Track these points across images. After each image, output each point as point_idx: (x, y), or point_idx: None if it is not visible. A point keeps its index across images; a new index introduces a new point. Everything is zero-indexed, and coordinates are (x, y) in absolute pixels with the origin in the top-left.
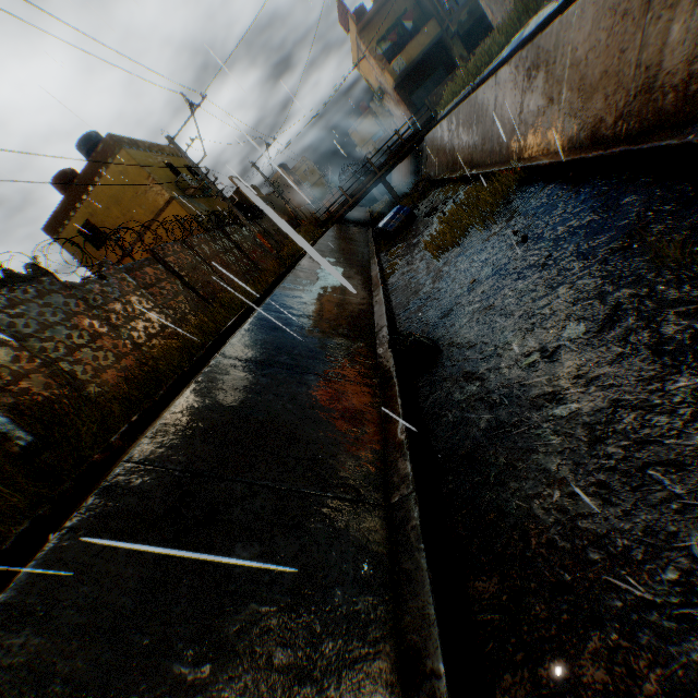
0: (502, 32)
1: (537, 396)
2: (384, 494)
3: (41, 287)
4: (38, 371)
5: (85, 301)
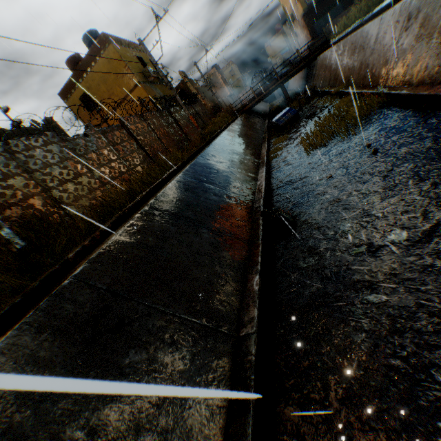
0: None
1: (357, 280)
2: (236, 327)
3: (46, 138)
4: (39, 194)
5: (73, 151)
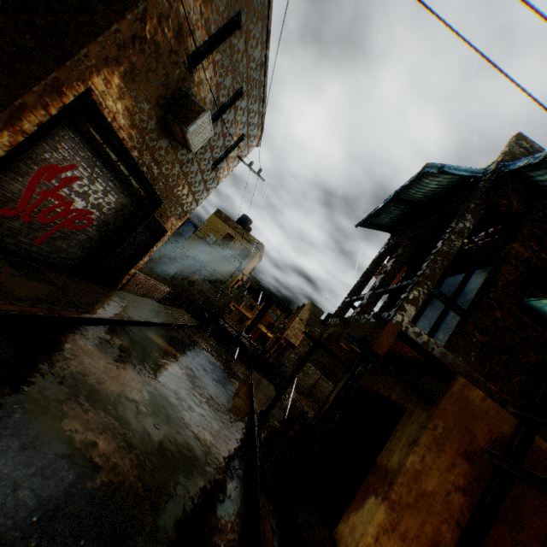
0: None
1: None
2: None
3: None
4: None
5: None
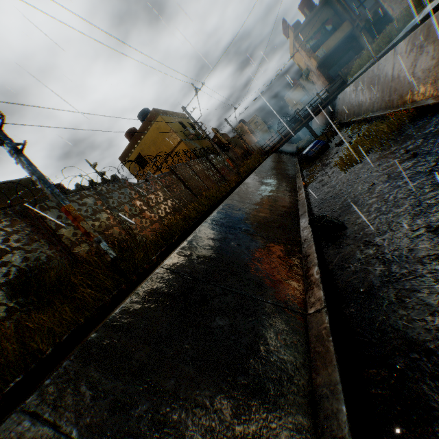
0: (399, 20)
1: (421, 256)
2: (304, 308)
3: (120, 184)
4: (116, 225)
5: (138, 192)
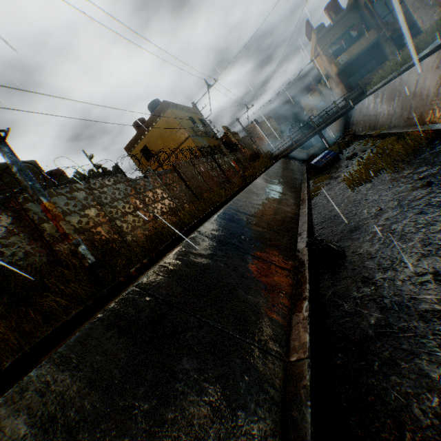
0: (428, 34)
1: (425, 310)
2: (286, 352)
3: (116, 179)
4: (106, 223)
5: (134, 189)
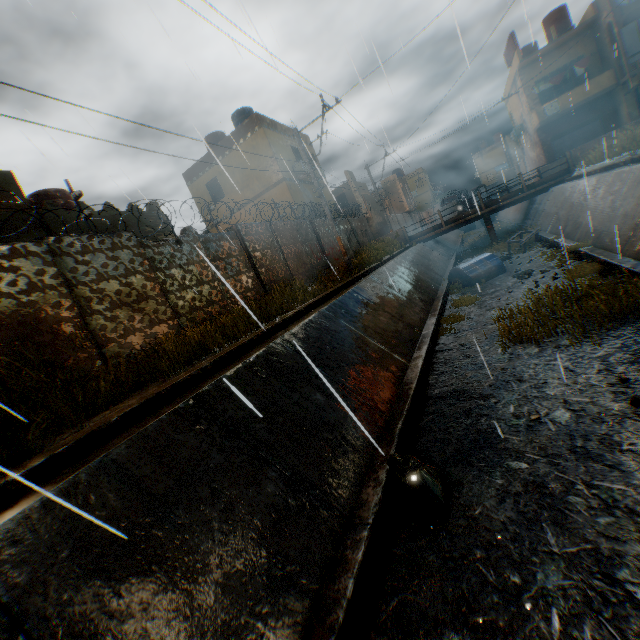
0: None
1: None
2: None
3: (118, 240)
4: (71, 320)
5: (150, 262)
